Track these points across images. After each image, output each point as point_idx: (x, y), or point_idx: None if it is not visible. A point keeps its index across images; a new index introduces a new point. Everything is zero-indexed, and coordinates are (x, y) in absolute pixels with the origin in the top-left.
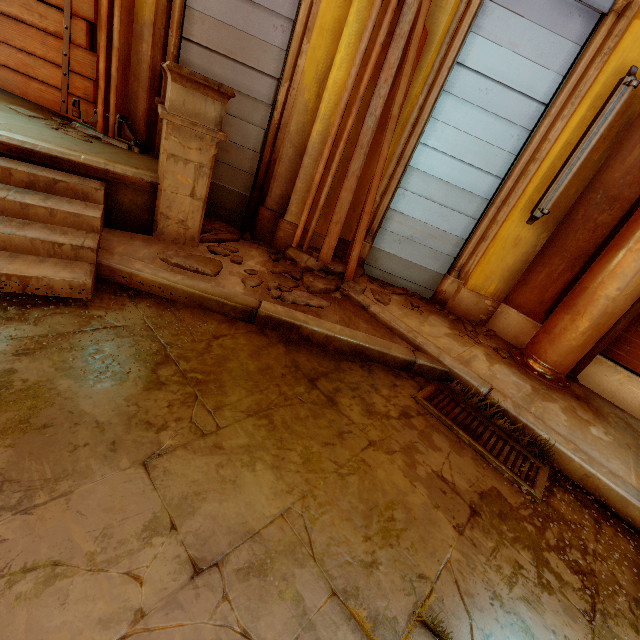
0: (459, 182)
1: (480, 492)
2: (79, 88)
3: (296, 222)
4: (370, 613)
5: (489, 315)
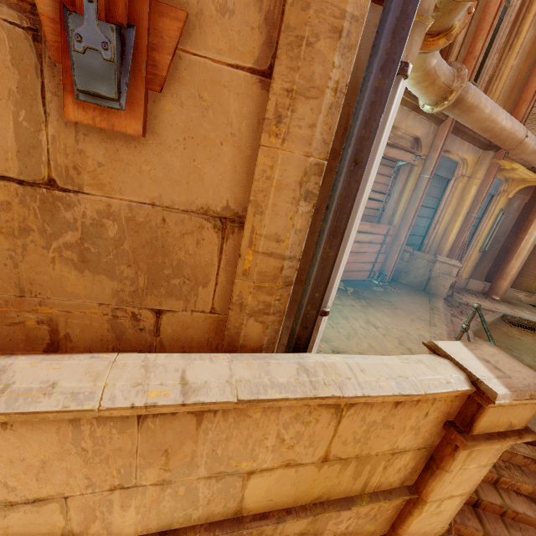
0: None
1: None
2: (376, 267)
3: None
4: None
5: (467, 284)
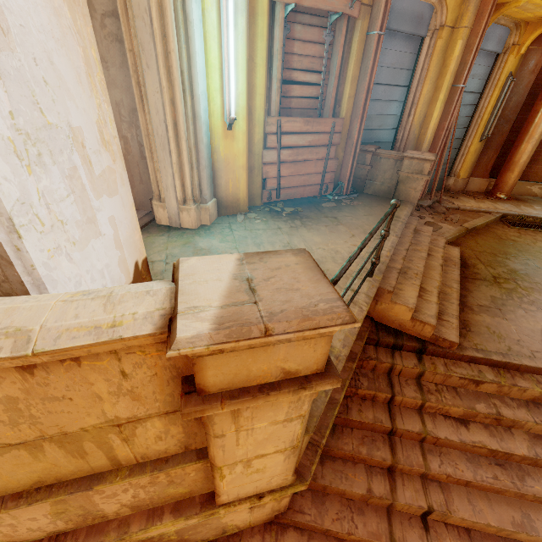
0: (453, 137)
1: None
2: (328, 178)
3: None
4: None
5: (466, 185)
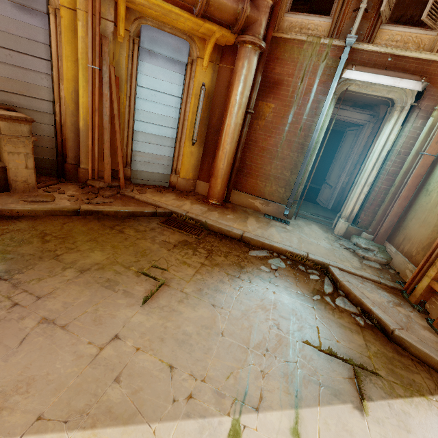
0: (159, 133)
1: (179, 241)
2: None
3: (87, 167)
4: (137, 268)
5: (194, 186)
